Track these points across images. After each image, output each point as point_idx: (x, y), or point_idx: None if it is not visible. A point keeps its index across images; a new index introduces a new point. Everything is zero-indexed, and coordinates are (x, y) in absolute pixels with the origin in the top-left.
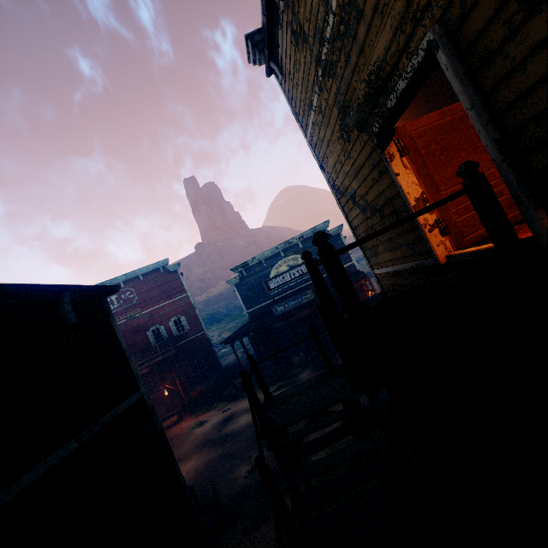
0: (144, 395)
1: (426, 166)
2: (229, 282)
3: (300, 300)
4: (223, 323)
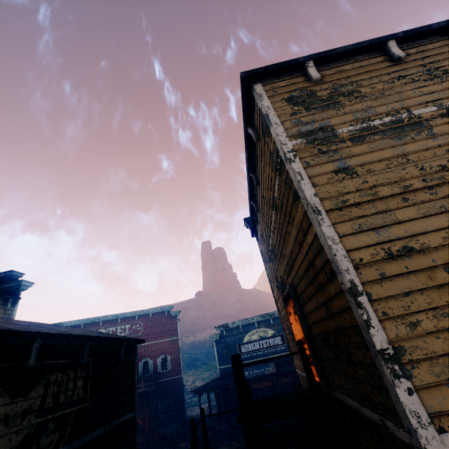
0: (135, 415)
1: None
2: (211, 336)
3: (263, 370)
4: (200, 370)
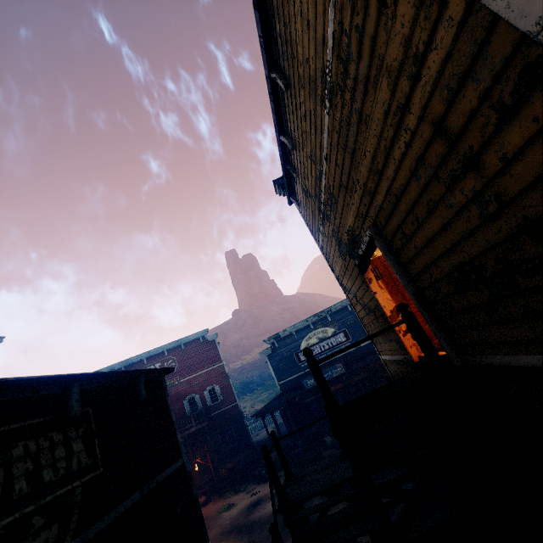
0: (185, 462)
1: (397, 286)
2: (261, 352)
3: (330, 373)
4: (256, 393)
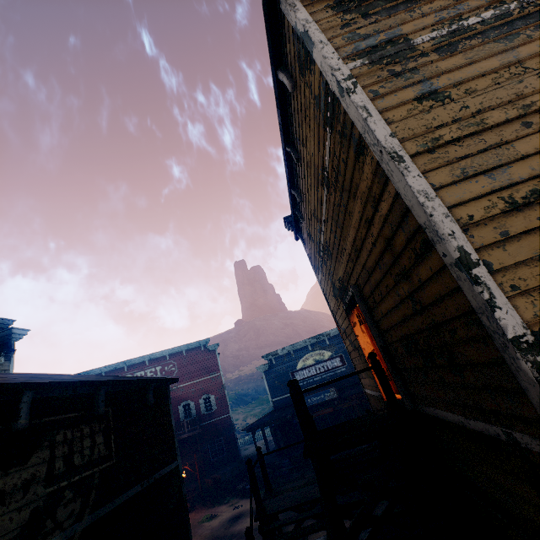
0: (179, 464)
1: None
2: (258, 368)
3: (322, 396)
4: (250, 406)
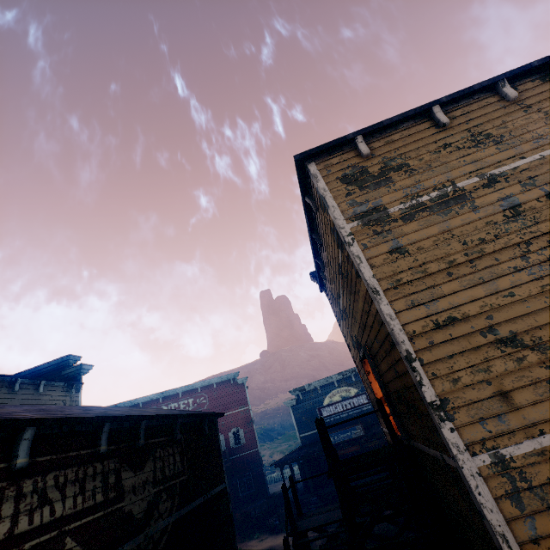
0: (227, 486)
1: None
2: (286, 402)
3: (349, 433)
4: (276, 442)
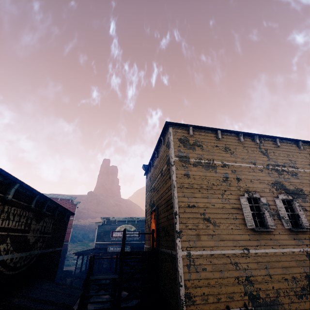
0: (62, 249)
1: None
2: (96, 222)
3: None
4: (76, 244)
